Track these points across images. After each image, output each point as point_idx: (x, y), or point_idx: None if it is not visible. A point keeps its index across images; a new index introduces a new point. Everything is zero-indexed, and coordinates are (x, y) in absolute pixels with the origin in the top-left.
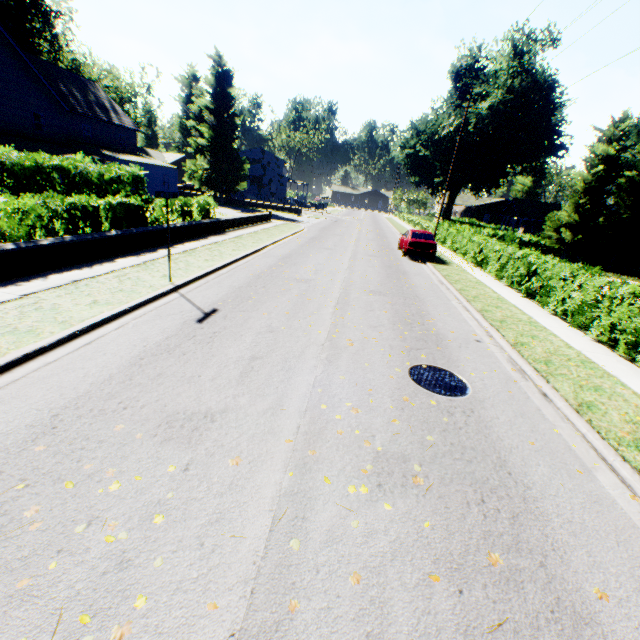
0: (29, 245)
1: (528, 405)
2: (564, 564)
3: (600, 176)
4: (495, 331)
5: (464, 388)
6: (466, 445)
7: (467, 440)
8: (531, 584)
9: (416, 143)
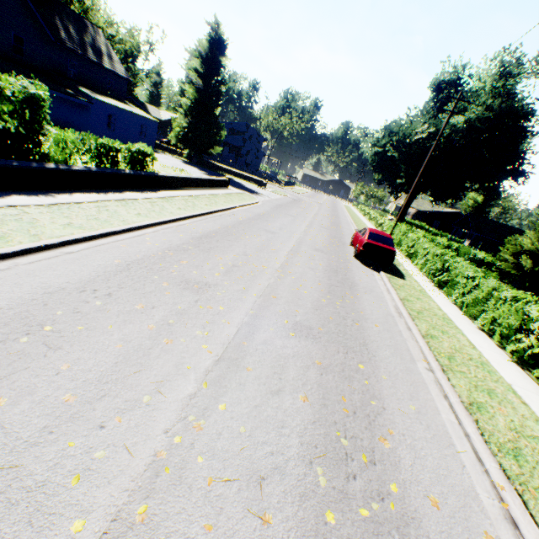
0: None
1: None
2: None
3: None
4: (523, 510)
5: None
6: None
7: None
8: None
9: (387, 143)
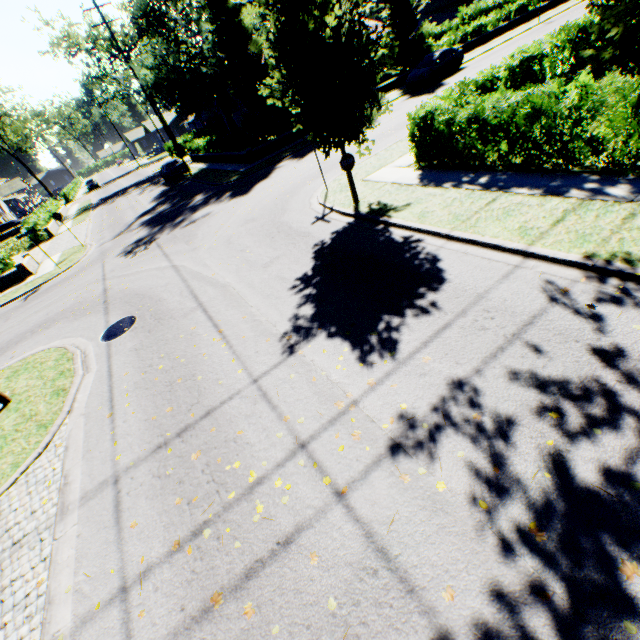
0: (497, 28)
1: None
2: None
3: None
4: None
5: None
6: None
7: None
8: None
9: None
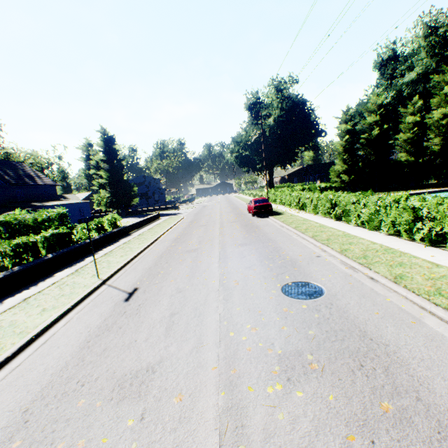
0: None
1: (364, 288)
2: (431, 392)
3: (349, 141)
4: (326, 247)
5: (320, 290)
6: (336, 329)
7: (335, 325)
8: (417, 416)
9: (238, 149)
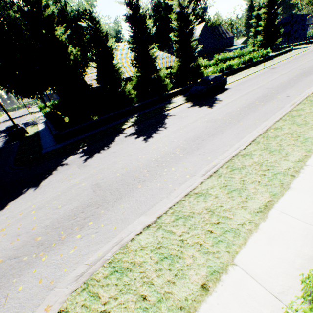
0: (239, 67)
1: None
2: None
3: None
4: None
5: None
6: None
7: None
8: None
9: None
